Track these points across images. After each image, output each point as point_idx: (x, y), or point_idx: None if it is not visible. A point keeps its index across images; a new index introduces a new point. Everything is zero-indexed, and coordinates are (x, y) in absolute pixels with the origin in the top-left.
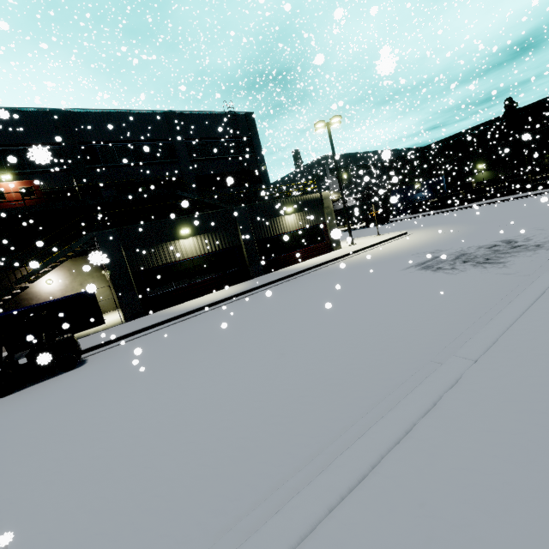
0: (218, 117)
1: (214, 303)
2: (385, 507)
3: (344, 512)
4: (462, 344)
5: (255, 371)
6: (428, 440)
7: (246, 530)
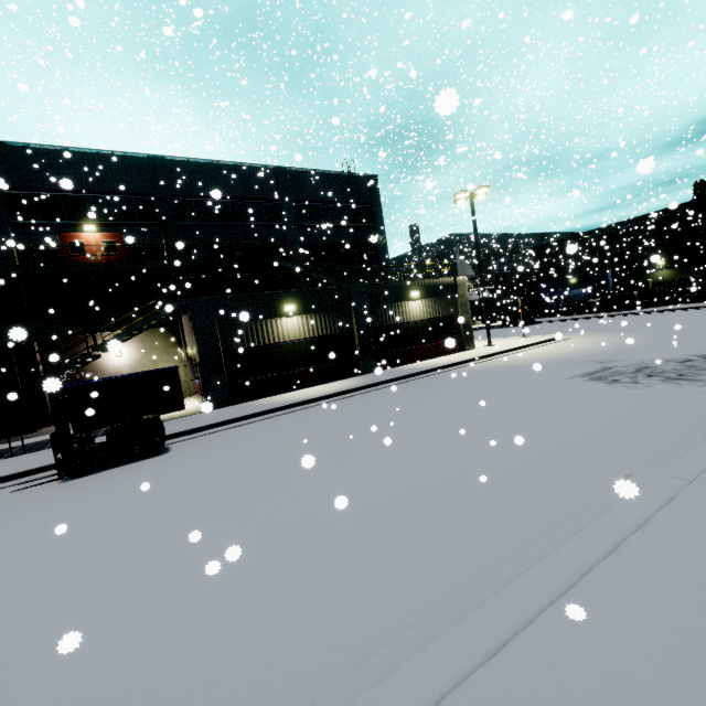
0: (335, 177)
1: (319, 397)
2: (608, 613)
3: (558, 614)
4: (666, 465)
5: (394, 474)
6: (647, 555)
7: (434, 628)
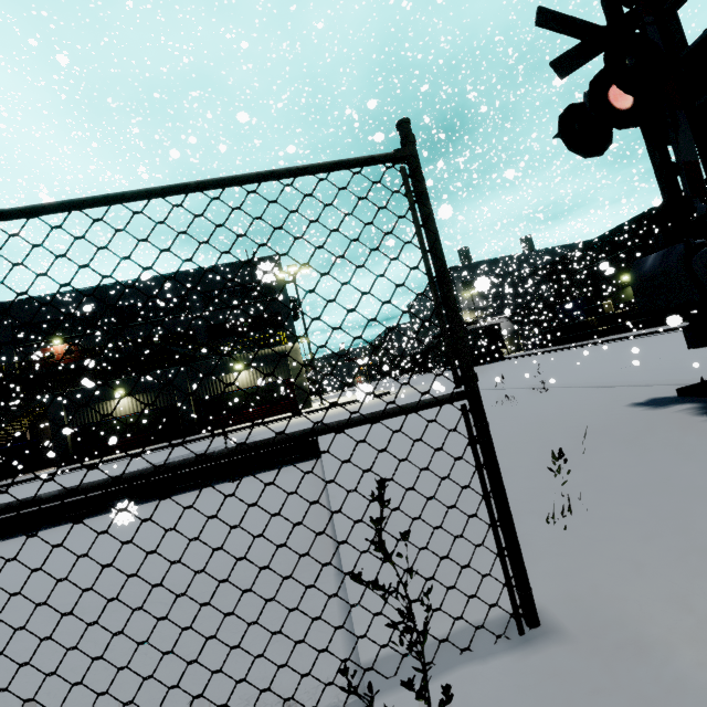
0: (239, 266)
1: (91, 464)
2: None
3: None
4: None
5: None
6: None
7: None
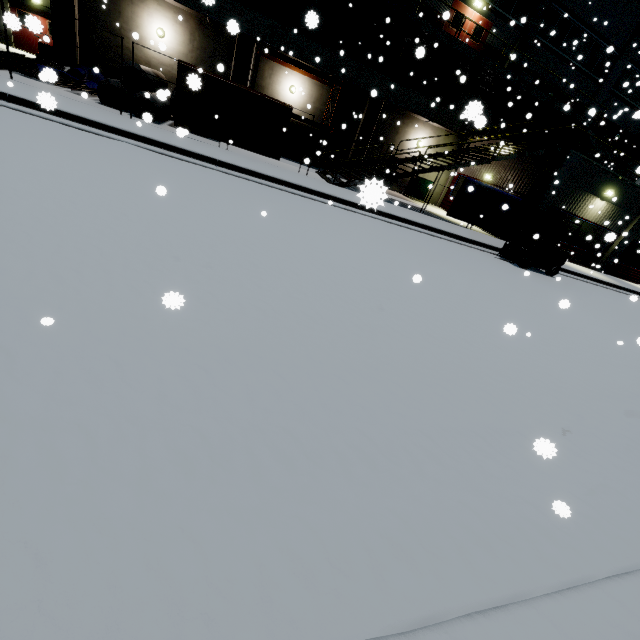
0: None
1: (604, 282)
2: None
3: None
4: None
5: None
6: None
7: None
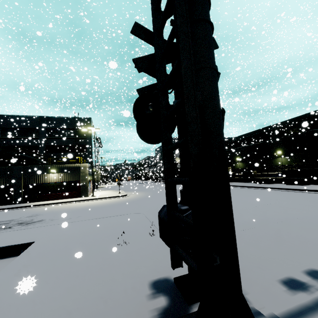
0: (69, 119)
1: None
2: None
3: None
4: None
5: None
6: None
7: None
